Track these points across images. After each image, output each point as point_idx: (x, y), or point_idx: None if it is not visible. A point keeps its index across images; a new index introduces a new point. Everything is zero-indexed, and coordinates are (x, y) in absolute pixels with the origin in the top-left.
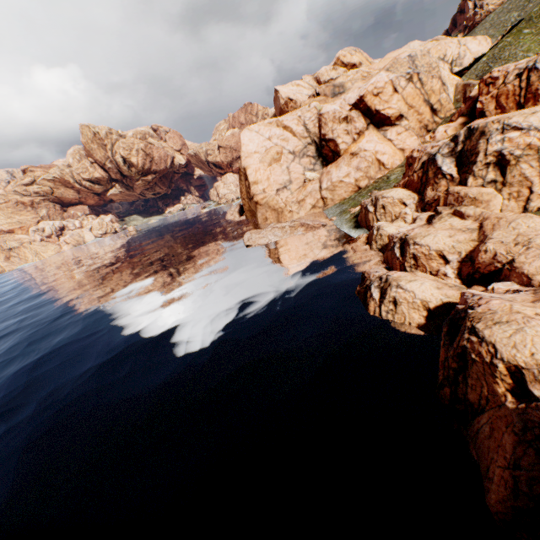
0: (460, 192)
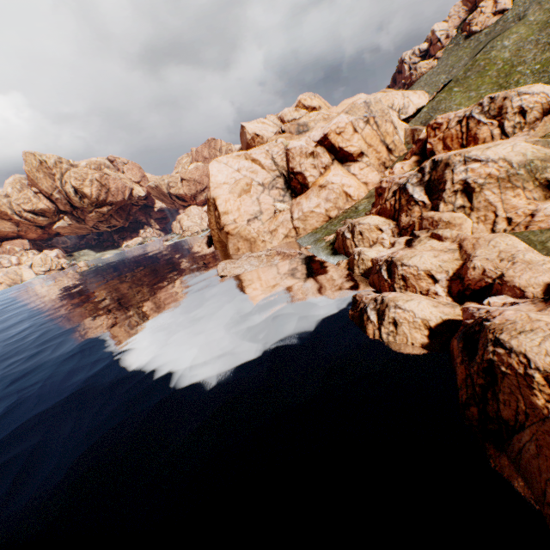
0: (434, 217)
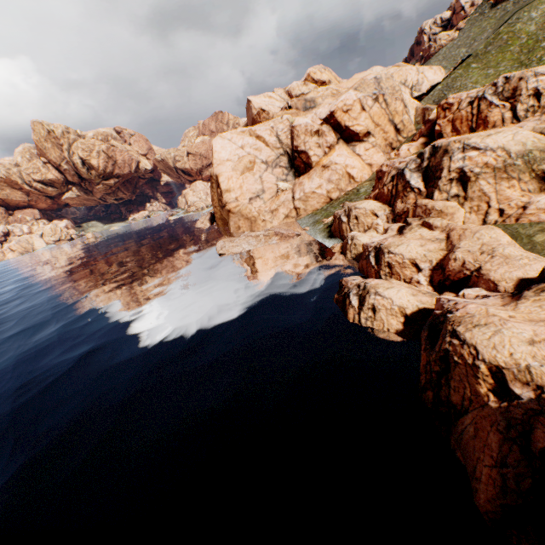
0: (427, 205)
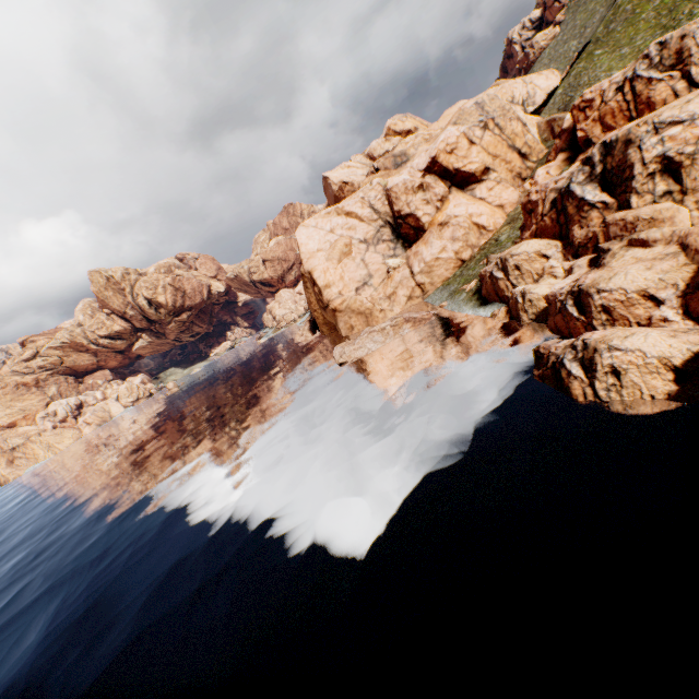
0: (625, 218)
